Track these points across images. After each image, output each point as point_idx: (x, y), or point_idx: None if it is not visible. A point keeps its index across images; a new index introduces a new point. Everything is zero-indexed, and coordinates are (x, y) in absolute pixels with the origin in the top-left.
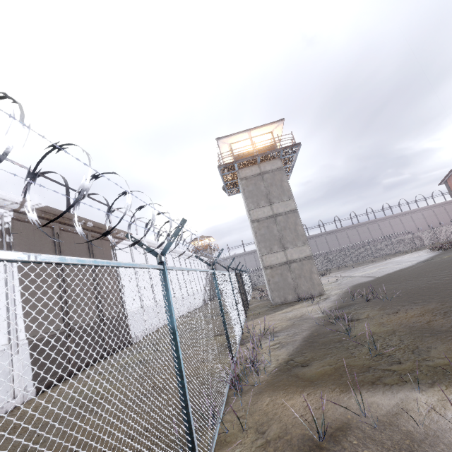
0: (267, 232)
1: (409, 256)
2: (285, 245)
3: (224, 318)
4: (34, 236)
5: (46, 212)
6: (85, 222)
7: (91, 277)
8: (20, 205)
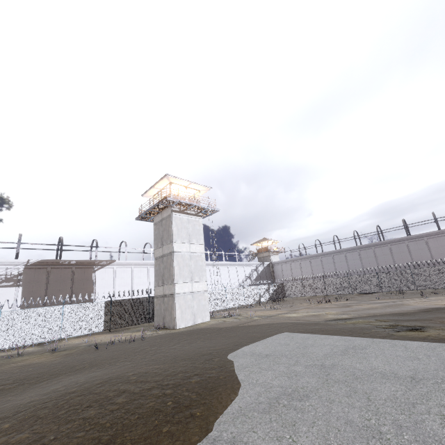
0: (158, 269)
1: (426, 302)
2: (164, 281)
3: None
4: (35, 274)
5: (42, 262)
6: (70, 262)
7: (69, 290)
8: (27, 263)
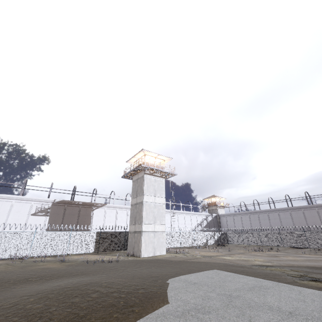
0: (133, 212)
1: None
2: (136, 222)
3: (31, 244)
4: (57, 209)
5: (62, 202)
6: (78, 202)
7: (76, 222)
8: (54, 201)
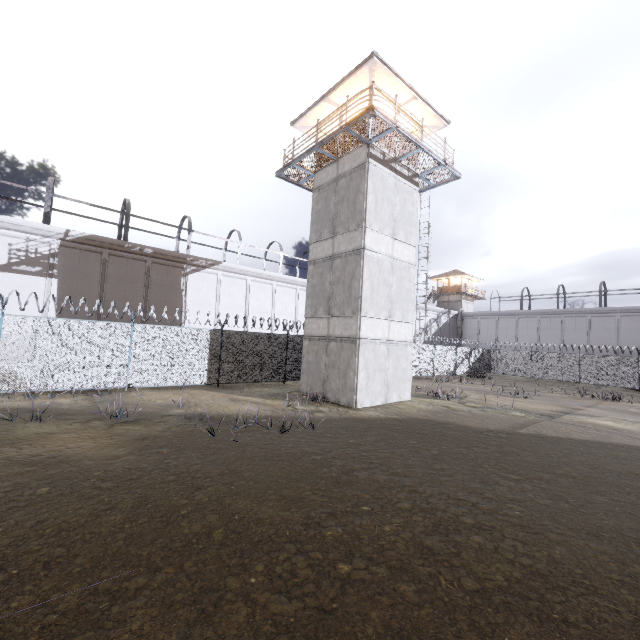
0: (318, 283)
1: None
2: (332, 309)
3: None
4: (80, 260)
5: (93, 240)
6: (142, 249)
7: (141, 301)
8: (65, 235)
